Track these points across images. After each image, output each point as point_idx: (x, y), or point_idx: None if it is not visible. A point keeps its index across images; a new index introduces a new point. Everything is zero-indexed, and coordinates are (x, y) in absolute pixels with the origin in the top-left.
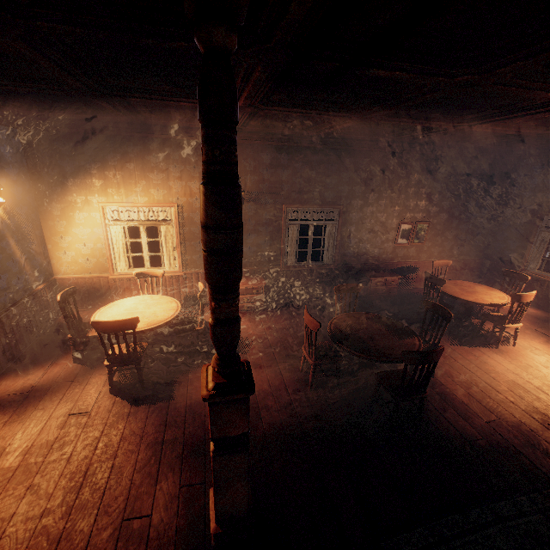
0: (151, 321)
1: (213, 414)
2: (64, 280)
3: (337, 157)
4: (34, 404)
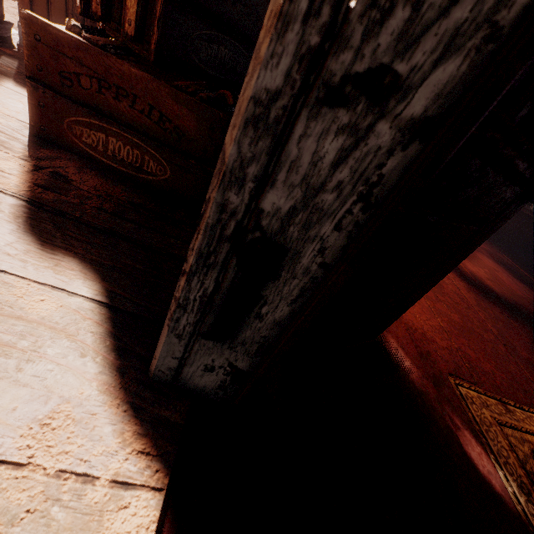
0: None
1: None
2: None
3: None
4: None
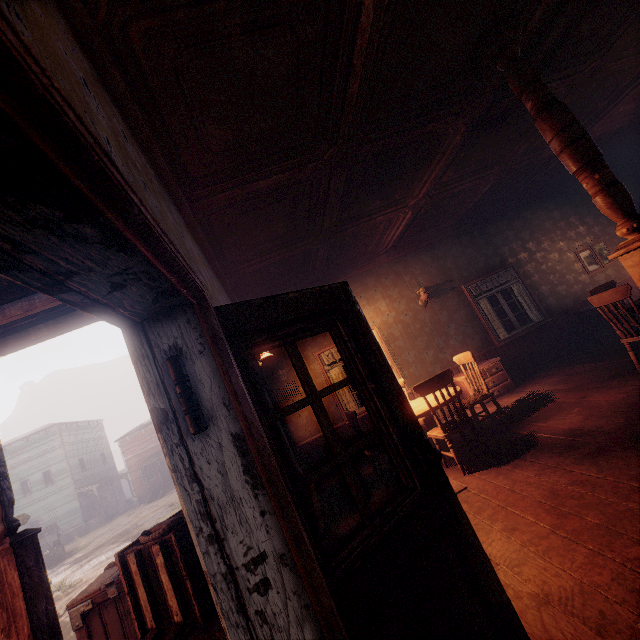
0: (445, 396)
1: None
2: (306, 446)
3: (480, 231)
4: None
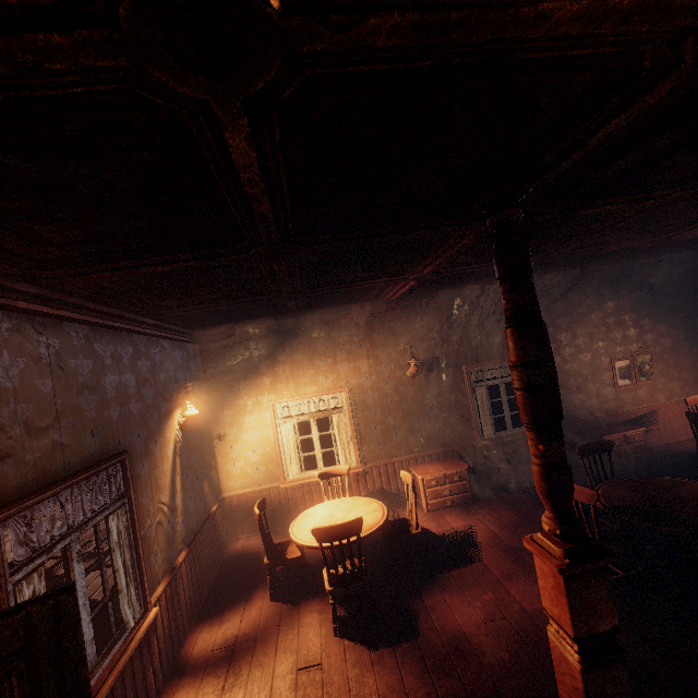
0: (362, 527)
1: (572, 596)
2: (233, 498)
3: None
4: (248, 659)
